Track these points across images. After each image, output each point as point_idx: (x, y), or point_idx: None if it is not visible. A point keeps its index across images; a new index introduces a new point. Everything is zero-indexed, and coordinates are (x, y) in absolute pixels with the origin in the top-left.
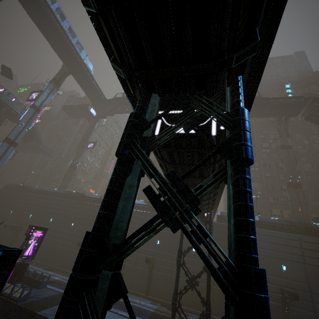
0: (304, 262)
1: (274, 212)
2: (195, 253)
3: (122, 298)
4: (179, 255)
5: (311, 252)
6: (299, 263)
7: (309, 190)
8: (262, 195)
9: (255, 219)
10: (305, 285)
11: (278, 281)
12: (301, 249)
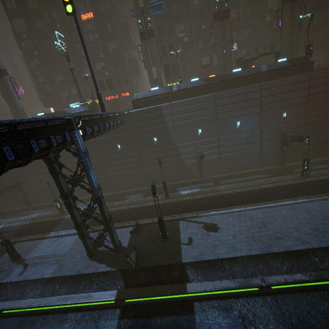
0: (216, 120)
1: (203, 62)
2: (121, 149)
3: (68, 214)
4: (63, 200)
5: (224, 108)
6: (213, 122)
7: (244, 12)
8: (190, 41)
9: (173, 89)
10: (215, 139)
11: (195, 144)
12: (216, 108)
